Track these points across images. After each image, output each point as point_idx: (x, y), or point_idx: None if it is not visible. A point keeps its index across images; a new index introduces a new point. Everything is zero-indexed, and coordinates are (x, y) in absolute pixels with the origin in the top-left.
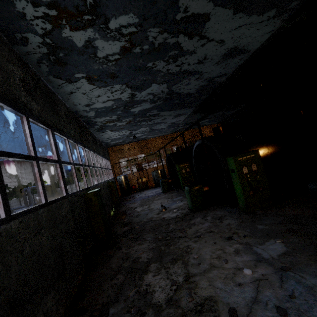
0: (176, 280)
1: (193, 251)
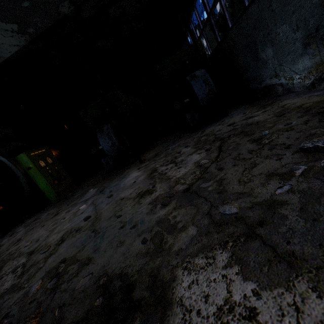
0: (17, 265)
1: (22, 246)
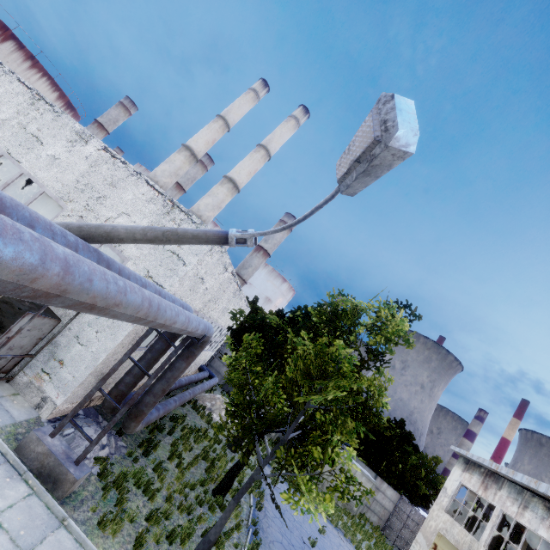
0: None
1: None
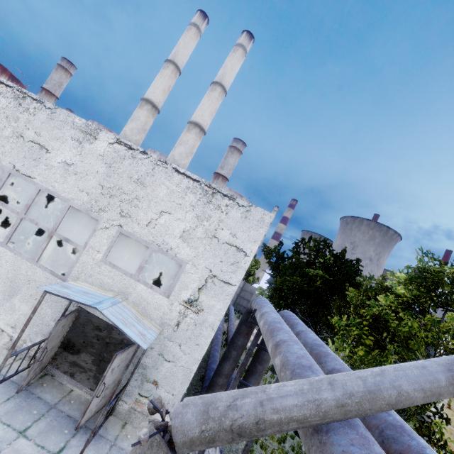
0: None
1: None
